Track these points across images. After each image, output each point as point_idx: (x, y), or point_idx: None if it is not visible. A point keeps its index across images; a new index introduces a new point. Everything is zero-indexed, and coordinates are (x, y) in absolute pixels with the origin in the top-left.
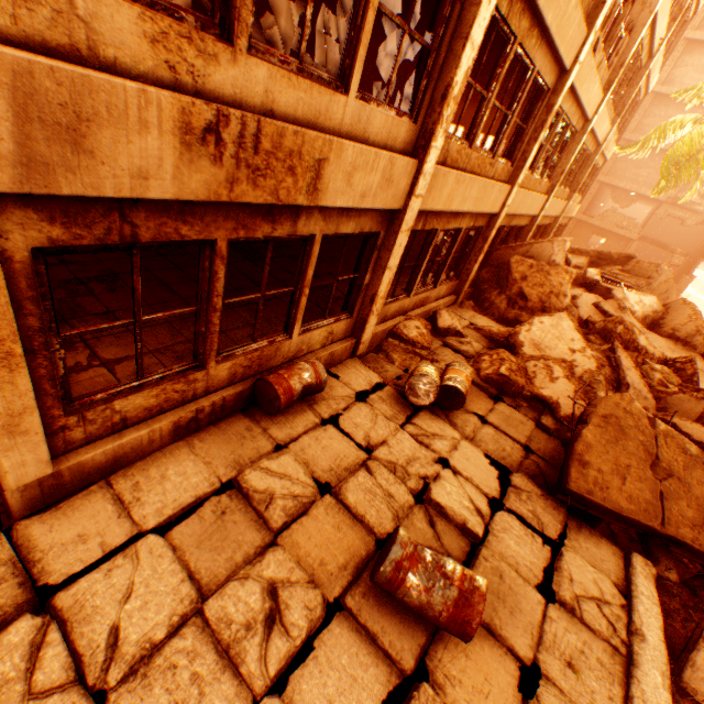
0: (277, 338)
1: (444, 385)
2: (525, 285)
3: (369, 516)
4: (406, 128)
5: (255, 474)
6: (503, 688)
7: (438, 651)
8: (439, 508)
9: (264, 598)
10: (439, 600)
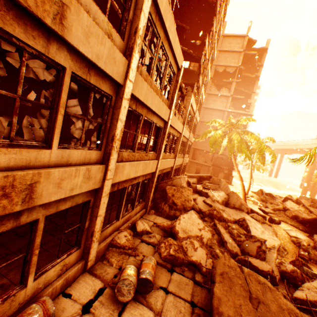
0: (12, 292)
1: (140, 278)
2: (174, 198)
3: None
4: (95, 153)
5: None
6: None
7: None
8: None
9: None
10: None
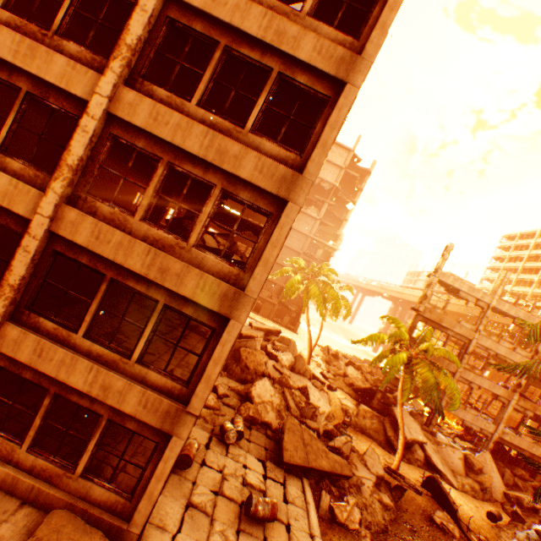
0: None
1: (237, 430)
2: (248, 361)
3: (234, 497)
4: None
5: (195, 497)
6: (284, 532)
7: (267, 530)
8: (251, 485)
9: (222, 536)
10: (267, 510)
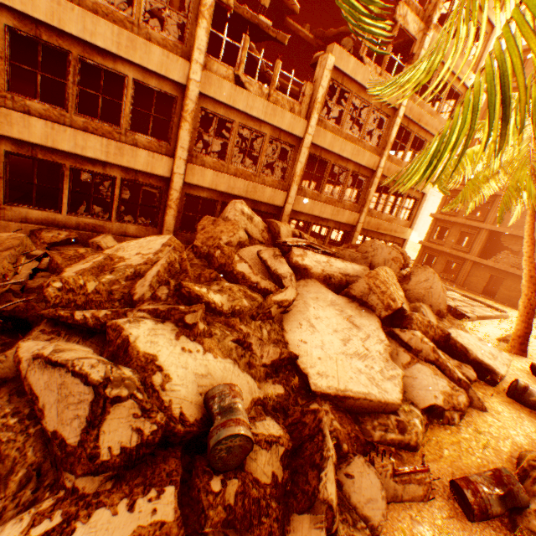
0: None
1: None
2: (200, 233)
3: None
4: None
5: None
6: None
7: None
8: None
9: None
10: None
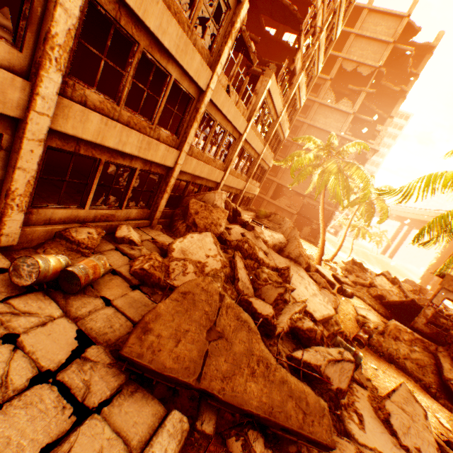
0: None
1: (65, 270)
2: (197, 217)
3: None
4: (6, 49)
5: None
6: None
7: None
8: None
9: None
10: None
